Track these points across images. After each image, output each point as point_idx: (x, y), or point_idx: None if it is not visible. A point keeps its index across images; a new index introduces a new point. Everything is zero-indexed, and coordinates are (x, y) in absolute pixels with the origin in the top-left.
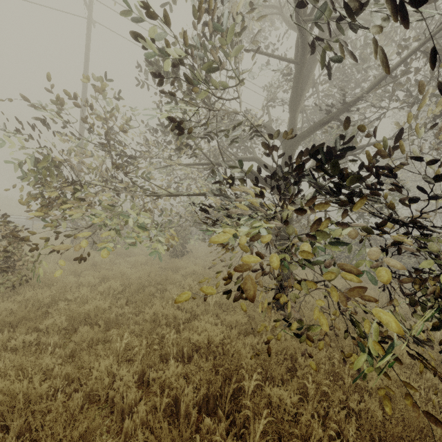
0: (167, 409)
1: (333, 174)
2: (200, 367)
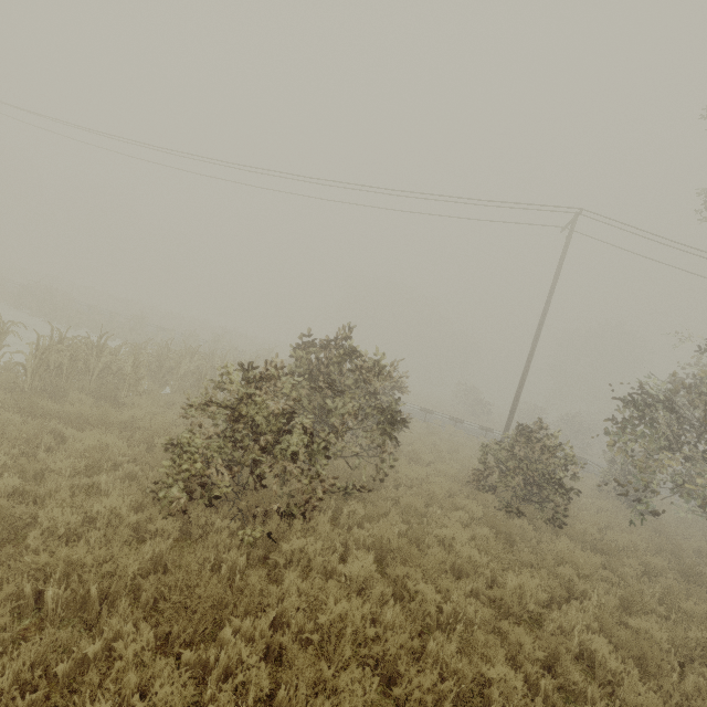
0: None
1: None
2: None
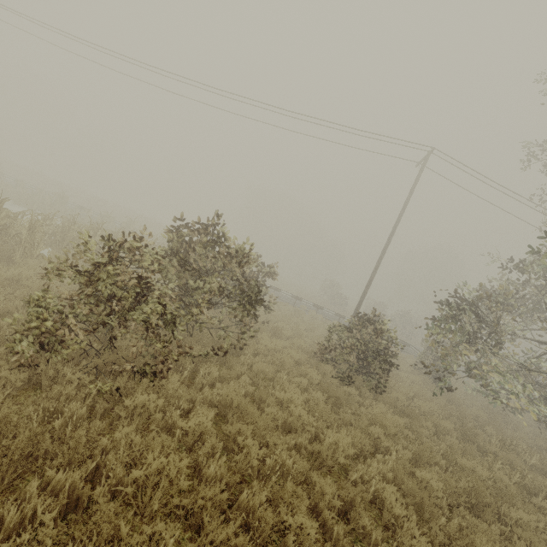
0: None
1: None
2: None
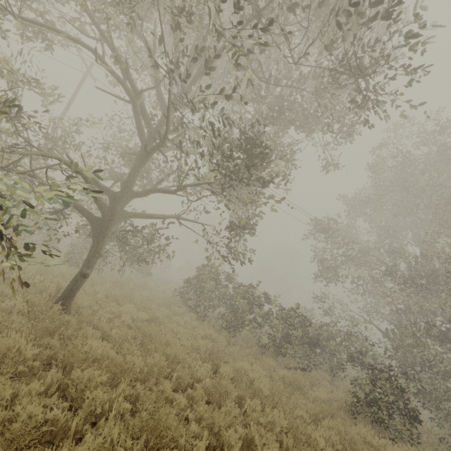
0: None
1: None
2: None
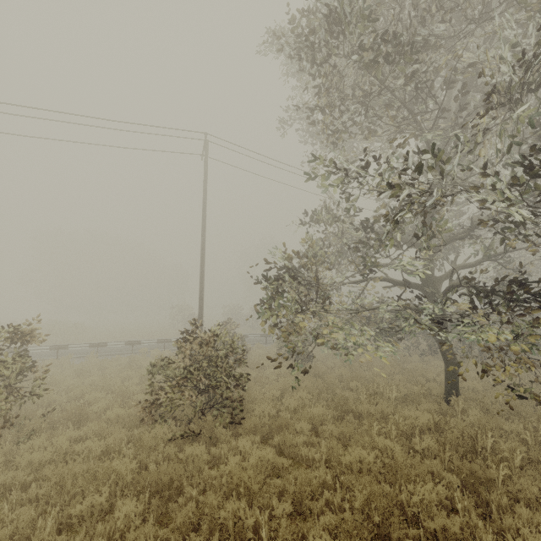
0: (452, 460)
1: (540, 302)
2: (447, 436)
